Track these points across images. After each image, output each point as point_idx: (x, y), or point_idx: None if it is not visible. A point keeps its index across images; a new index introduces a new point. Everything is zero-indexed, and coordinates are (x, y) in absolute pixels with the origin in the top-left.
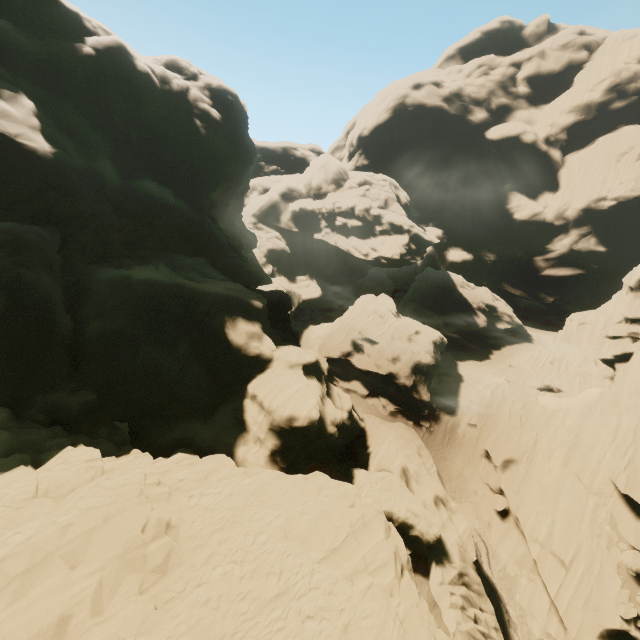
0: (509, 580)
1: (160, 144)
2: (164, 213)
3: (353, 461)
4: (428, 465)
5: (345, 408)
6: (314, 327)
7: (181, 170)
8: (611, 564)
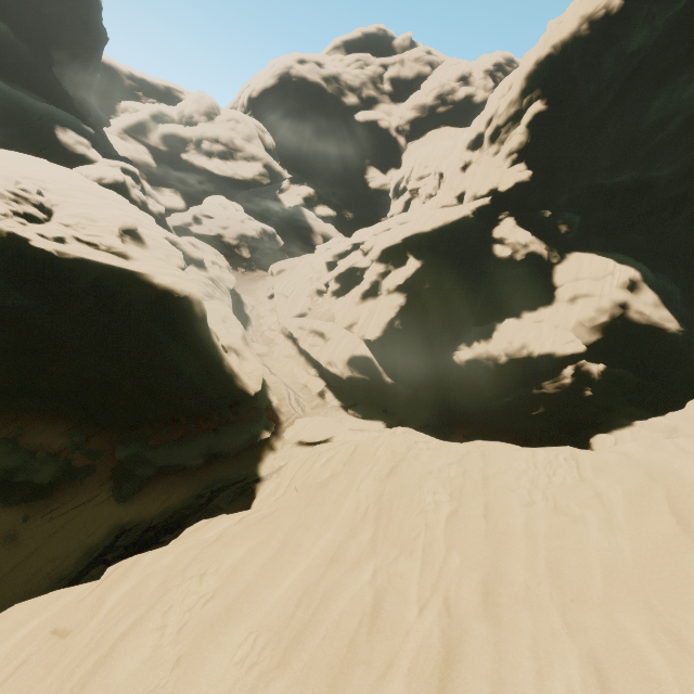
0: (260, 316)
1: None
2: (3, 43)
3: None
4: (220, 259)
5: (157, 208)
6: None
7: (23, 17)
8: (308, 290)
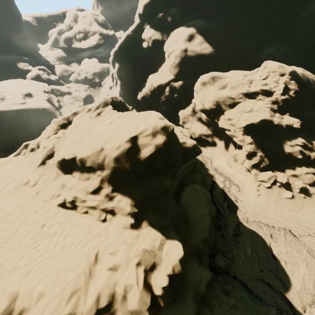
0: None
1: None
2: None
3: None
4: (81, 88)
5: (54, 78)
6: None
7: None
8: (108, 88)
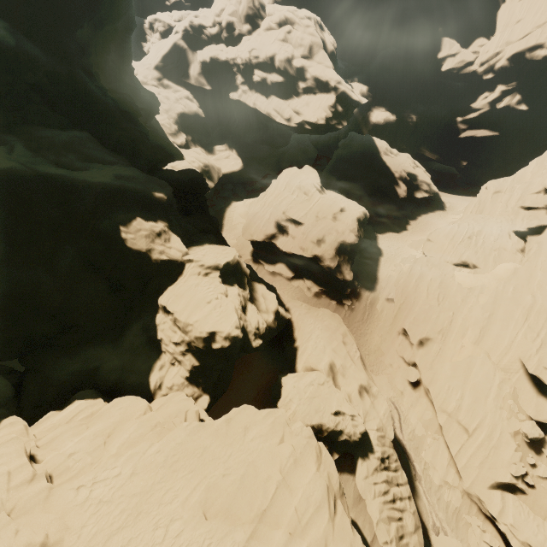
0: (417, 440)
1: None
2: (3, 63)
3: (280, 346)
4: (352, 352)
5: (271, 310)
6: (237, 204)
7: None
8: (509, 432)
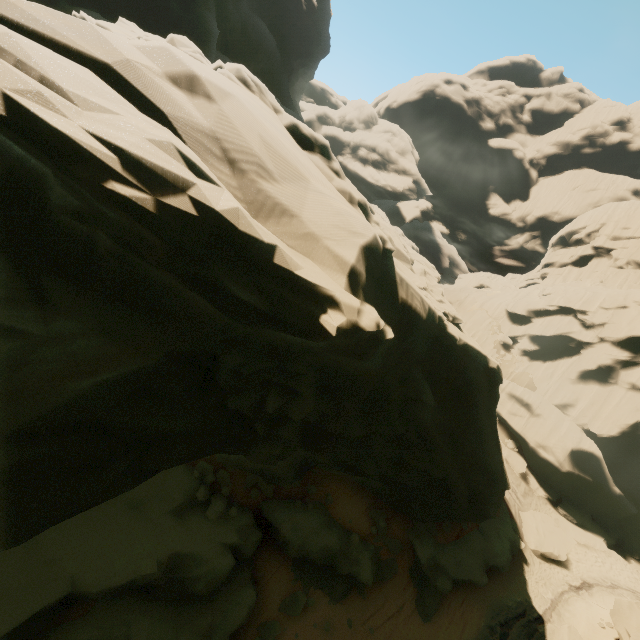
0: None
1: (271, 1)
2: (265, 50)
3: None
4: None
5: None
6: None
7: (282, 28)
8: (492, 340)
